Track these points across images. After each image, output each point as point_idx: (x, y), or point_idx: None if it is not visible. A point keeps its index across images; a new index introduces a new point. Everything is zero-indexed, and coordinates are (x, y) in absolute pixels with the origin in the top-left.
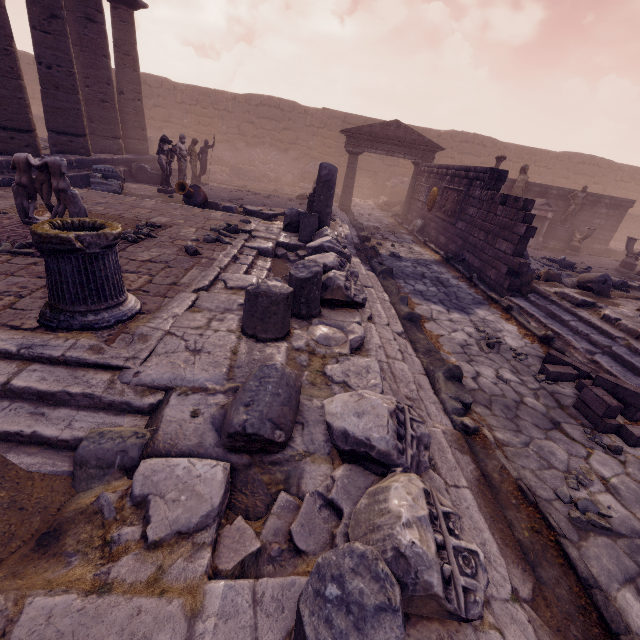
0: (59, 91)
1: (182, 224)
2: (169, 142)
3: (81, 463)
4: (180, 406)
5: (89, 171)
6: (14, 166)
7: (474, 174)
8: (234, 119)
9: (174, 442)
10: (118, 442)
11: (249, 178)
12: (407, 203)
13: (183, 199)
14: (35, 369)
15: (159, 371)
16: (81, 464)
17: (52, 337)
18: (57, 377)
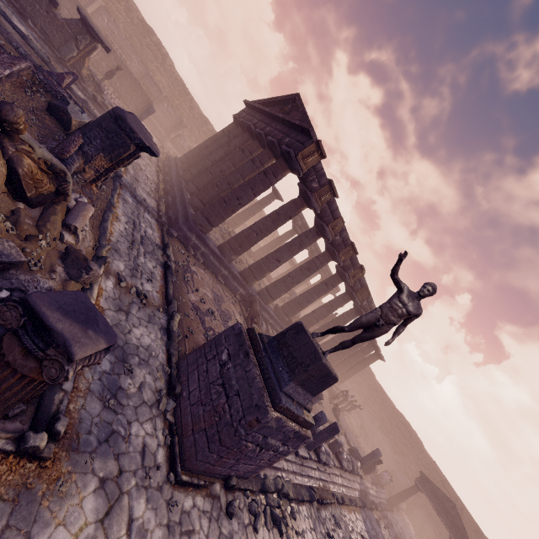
0: (337, 356)
1: (326, 411)
2: (347, 393)
3: None
4: None
5: None
6: None
7: None
8: (385, 413)
9: None
10: None
11: (364, 437)
12: None
13: (333, 408)
14: None
15: None
16: None
17: None
18: None
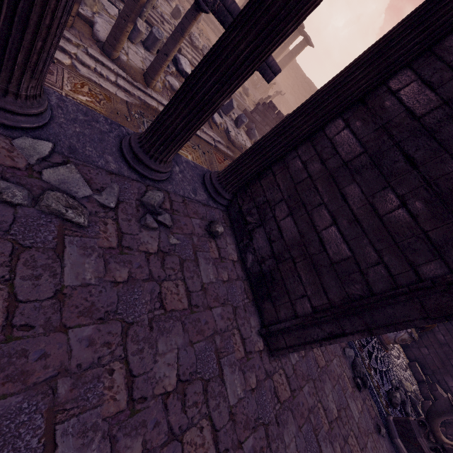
0: None
1: None
2: None
3: None
4: None
5: None
6: None
7: None
8: None
9: None
10: None
11: None
12: None
13: None
14: None
15: None
16: None
17: None
18: None
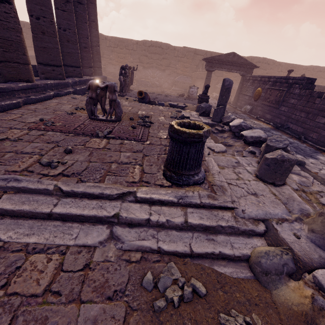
0: (69, 43)
1: (154, 114)
2: (124, 69)
3: (266, 272)
4: (284, 231)
5: (83, 86)
6: (89, 88)
7: (293, 81)
8: (137, 54)
9: (309, 257)
10: (279, 258)
11: (146, 85)
12: (237, 96)
13: (138, 100)
14: (191, 211)
15: (253, 209)
16: (266, 273)
17: (185, 191)
18: (206, 216)
